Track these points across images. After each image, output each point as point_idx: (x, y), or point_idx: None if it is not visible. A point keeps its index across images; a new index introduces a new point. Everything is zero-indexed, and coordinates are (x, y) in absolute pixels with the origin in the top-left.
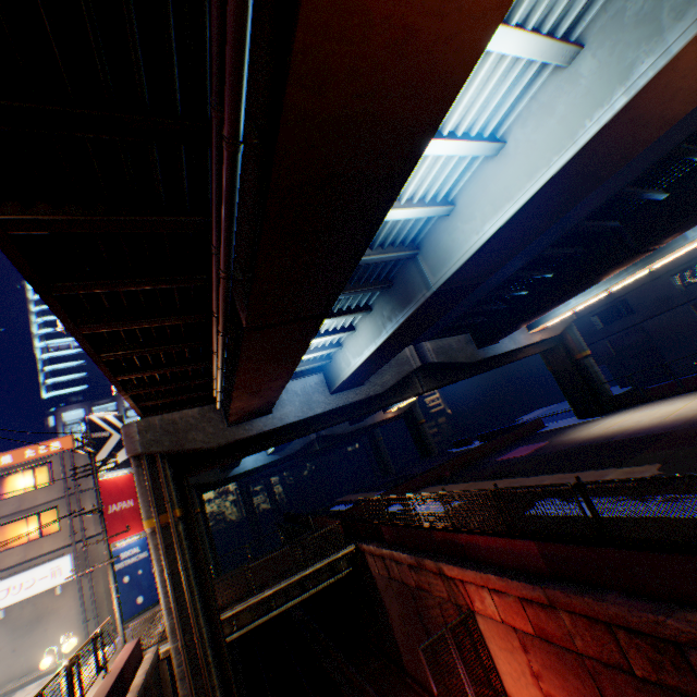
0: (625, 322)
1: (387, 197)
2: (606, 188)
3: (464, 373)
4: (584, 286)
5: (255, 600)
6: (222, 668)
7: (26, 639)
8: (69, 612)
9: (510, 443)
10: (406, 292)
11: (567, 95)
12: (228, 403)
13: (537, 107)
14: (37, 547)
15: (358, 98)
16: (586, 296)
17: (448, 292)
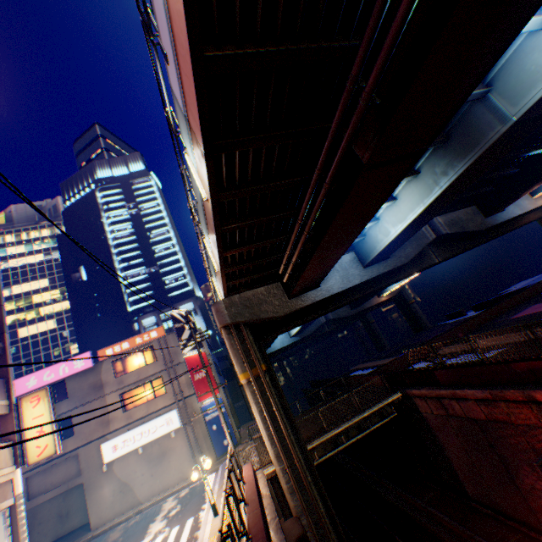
0: None
1: None
2: None
3: (472, 242)
4: None
5: (327, 437)
6: (316, 487)
7: (158, 468)
8: (181, 450)
9: (515, 306)
10: (469, 138)
11: None
12: (294, 275)
13: None
14: (154, 404)
15: None
16: None
17: (521, 125)
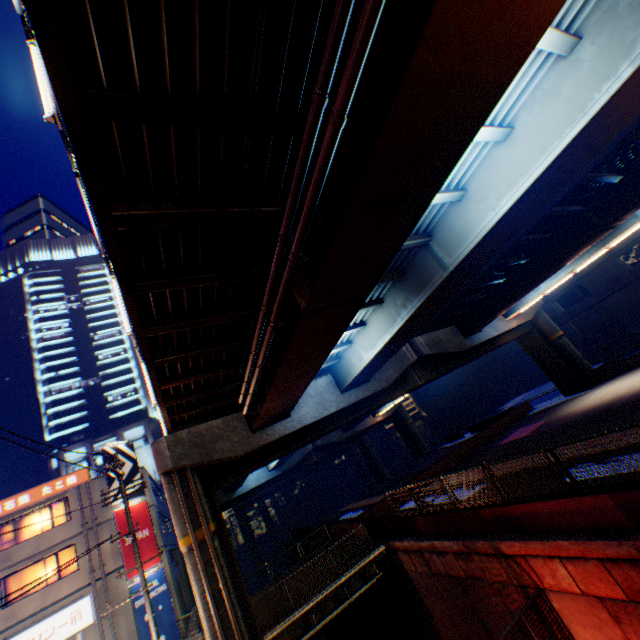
0: (584, 304)
1: (448, 165)
2: None
3: (455, 362)
4: (557, 267)
5: (294, 617)
6: None
7: None
8: None
9: (504, 428)
10: (420, 277)
11: (571, 78)
12: (255, 407)
13: (541, 94)
14: (56, 590)
15: (460, 61)
16: (554, 279)
17: (460, 272)
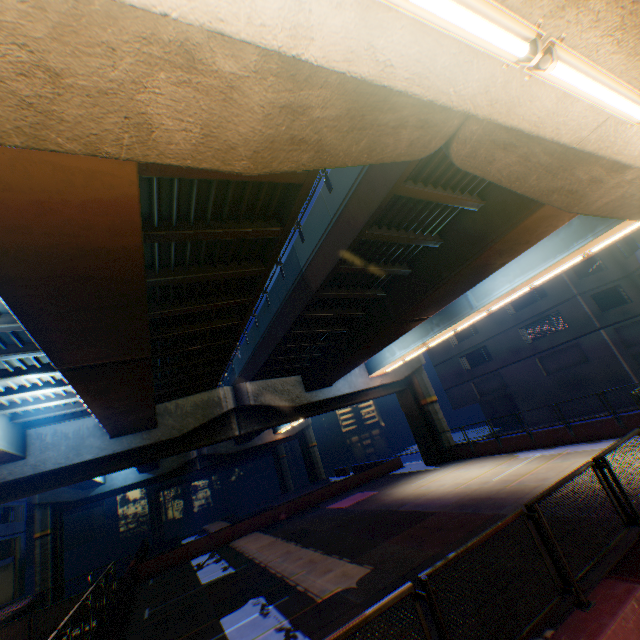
0: (486, 367)
1: None
2: (328, 262)
3: (294, 414)
4: (374, 346)
5: None
6: None
7: None
8: None
9: (361, 484)
10: None
11: None
12: None
13: None
14: None
15: None
16: (407, 349)
17: (94, 367)
